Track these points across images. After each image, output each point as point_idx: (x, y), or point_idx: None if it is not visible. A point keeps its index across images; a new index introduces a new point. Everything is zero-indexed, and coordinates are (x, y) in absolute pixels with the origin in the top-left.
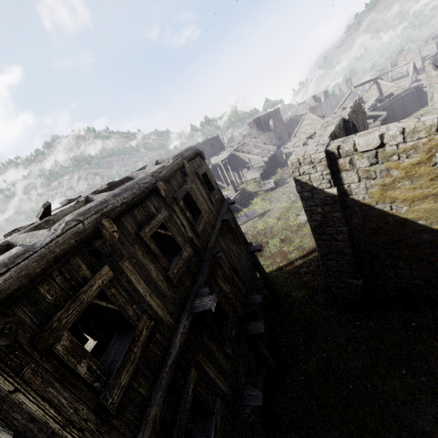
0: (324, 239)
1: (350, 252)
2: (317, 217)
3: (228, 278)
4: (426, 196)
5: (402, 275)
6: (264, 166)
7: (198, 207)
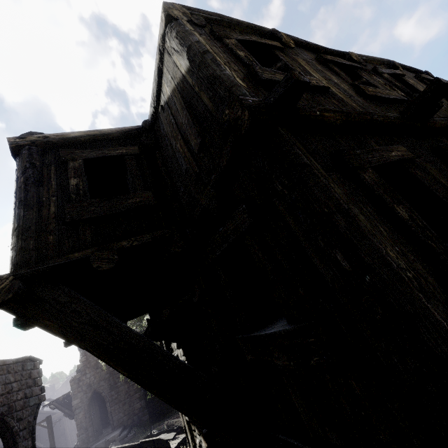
0: None
1: None
2: None
3: None
4: None
5: None
6: None
7: (419, 91)
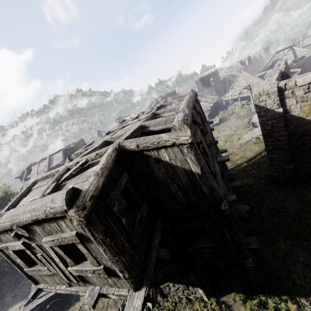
0: (271, 141)
1: (287, 147)
2: (268, 127)
3: None
4: None
5: None
6: (210, 110)
7: (203, 120)
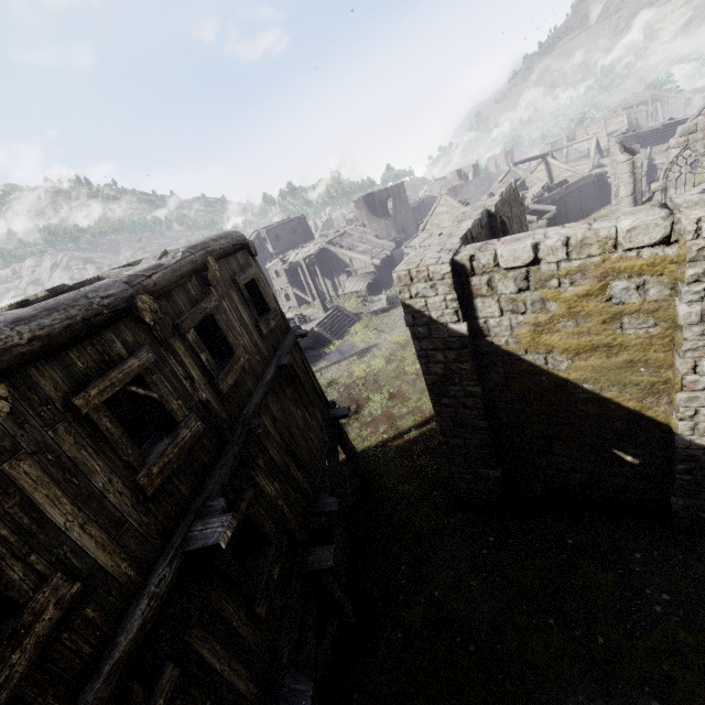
0: (447, 404)
1: (485, 426)
2: (437, 369)
3: (279, 470)
4: (595, 346)
5: (559, 465)
6: (374, 273)
7: (229, 343)
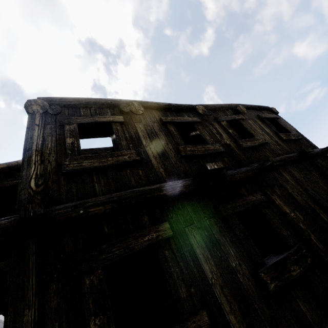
0: None
1: None
2: None
3: (302, 207)
4: None
5: None
6: None
7: (250, 133)
